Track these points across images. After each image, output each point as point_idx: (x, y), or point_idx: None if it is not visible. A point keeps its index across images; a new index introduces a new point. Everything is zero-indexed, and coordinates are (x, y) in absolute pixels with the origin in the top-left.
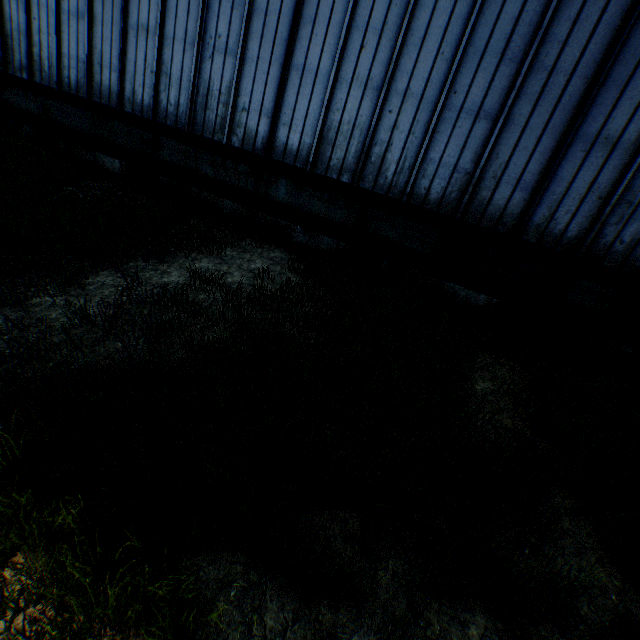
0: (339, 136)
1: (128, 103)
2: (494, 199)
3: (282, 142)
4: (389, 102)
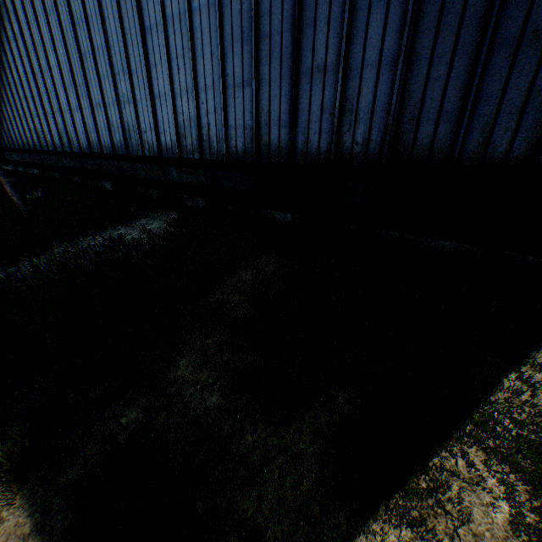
0: (186, 130)
1: (104, 148)
2: (271, 140)
3: (164, 144)
4: (200, 98)
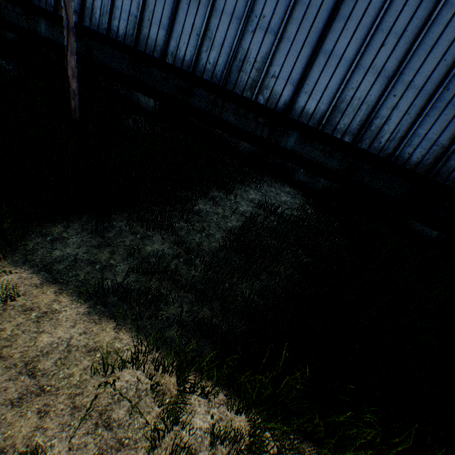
0: (349, 107)
1: (170, 56)
2: None
3: (301, 105)
4: (394, 88)
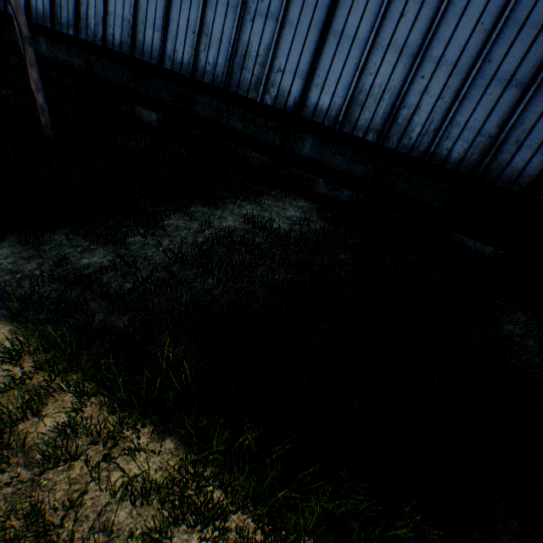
0: (369, 98)
1: (168, 61)
2: (513, 161)
3: (313, 102)
4: (422, 68)
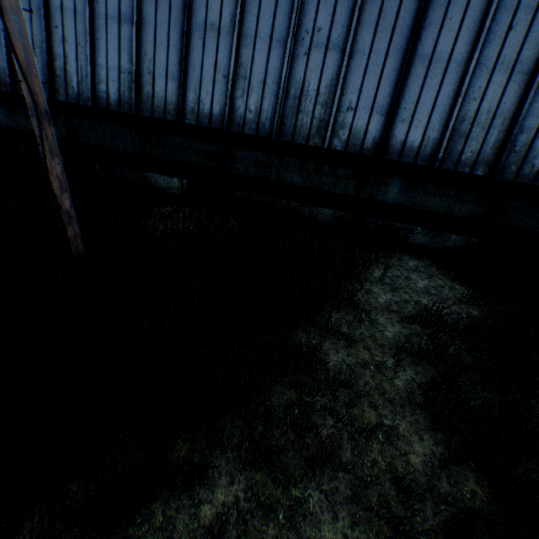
0: (474, 127)
1: (190, 114)
2: None
3: (399, 139)
4: None
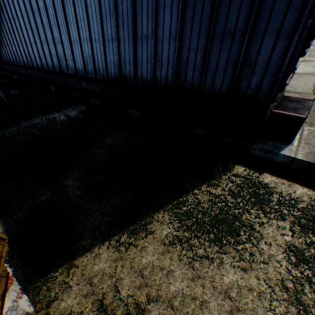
0: (88, 61)
1: (50, 67)
2: (126, 72)
3: (78, 68)
4: (93, 45)
